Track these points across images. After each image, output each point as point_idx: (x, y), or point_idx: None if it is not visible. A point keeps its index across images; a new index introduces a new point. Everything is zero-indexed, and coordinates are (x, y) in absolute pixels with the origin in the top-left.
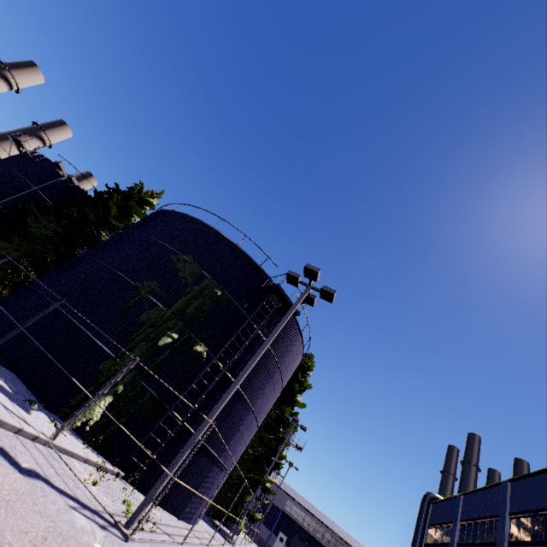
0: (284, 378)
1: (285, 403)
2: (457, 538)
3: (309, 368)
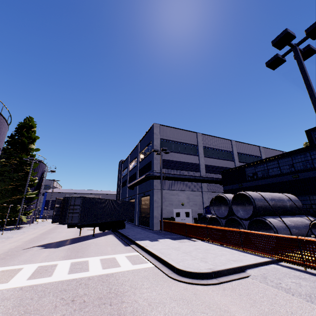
0: None
1: (23, 153)
2: (129, 170)
3: (32, 127)
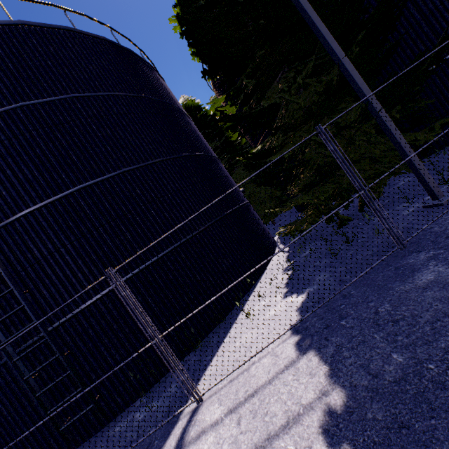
0: None
1: None
2: None
3: None
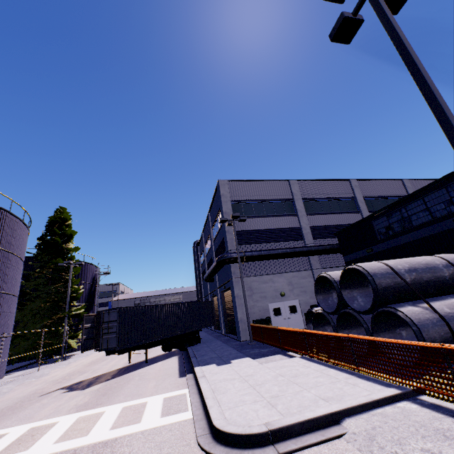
0: (1, 246)
1: (59, 256)
2: (206, 253)
3: (65, 220)
